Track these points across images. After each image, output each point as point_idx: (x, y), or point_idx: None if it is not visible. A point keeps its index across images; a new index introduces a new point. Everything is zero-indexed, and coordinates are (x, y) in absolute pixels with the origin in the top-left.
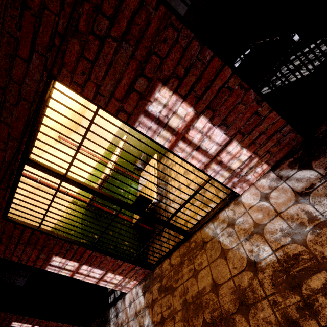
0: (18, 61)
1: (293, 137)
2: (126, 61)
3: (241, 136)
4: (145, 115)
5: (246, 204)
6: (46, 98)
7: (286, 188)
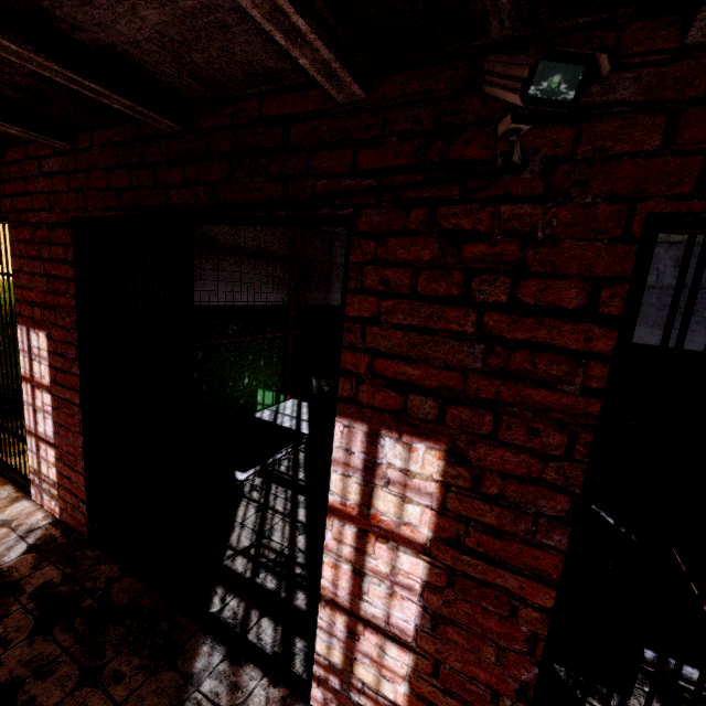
0: (3, 186)
1: (84, 523)
2: (42, 288)
3: (60, 456)
4: (28, 332)
5: (8, 508)
6: (0, 222)
7: (4, 539)
